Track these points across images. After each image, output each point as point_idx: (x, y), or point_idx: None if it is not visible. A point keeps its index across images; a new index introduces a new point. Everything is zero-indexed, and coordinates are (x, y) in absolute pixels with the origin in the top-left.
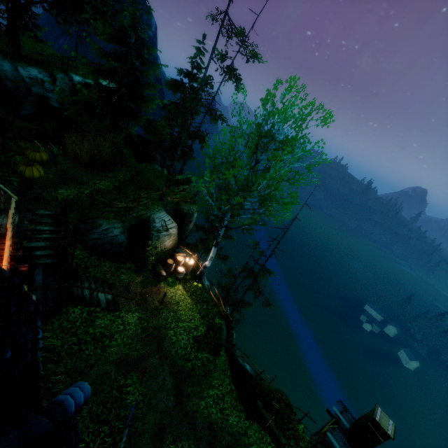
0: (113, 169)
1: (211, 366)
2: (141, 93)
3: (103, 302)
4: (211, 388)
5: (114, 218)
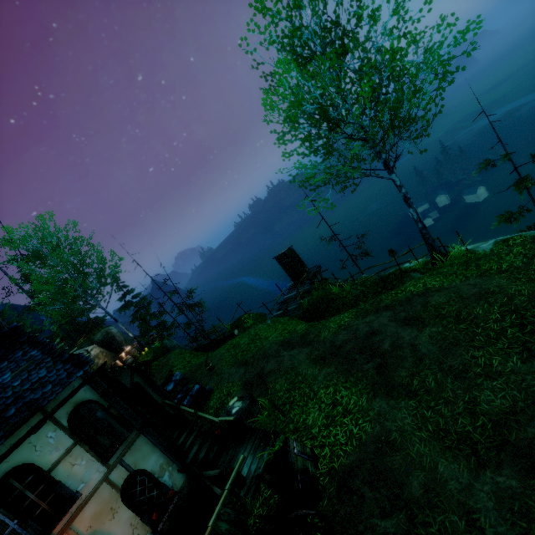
0: None
1: (165, 360)
2: None
3: None
4: (175, 367)
5: None
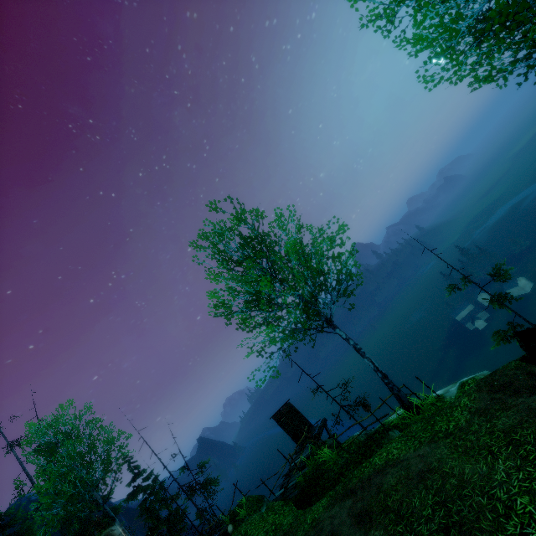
0: None
1: None
2: None
3: None
4: None
5: None
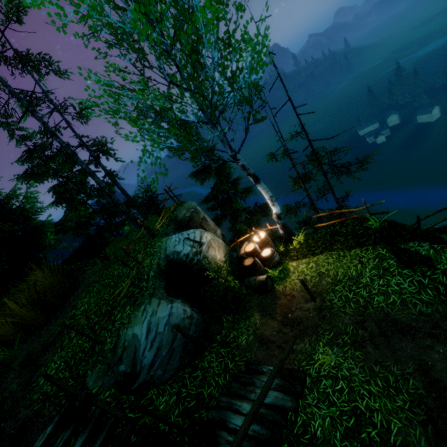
0: (77, 285)
1: None
2: (11, 211)
3: (280, 400)
4: None
5: (137, 307)
